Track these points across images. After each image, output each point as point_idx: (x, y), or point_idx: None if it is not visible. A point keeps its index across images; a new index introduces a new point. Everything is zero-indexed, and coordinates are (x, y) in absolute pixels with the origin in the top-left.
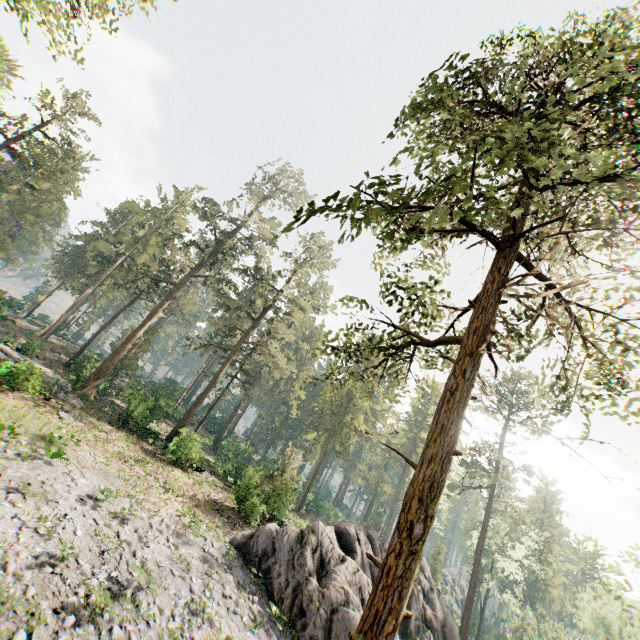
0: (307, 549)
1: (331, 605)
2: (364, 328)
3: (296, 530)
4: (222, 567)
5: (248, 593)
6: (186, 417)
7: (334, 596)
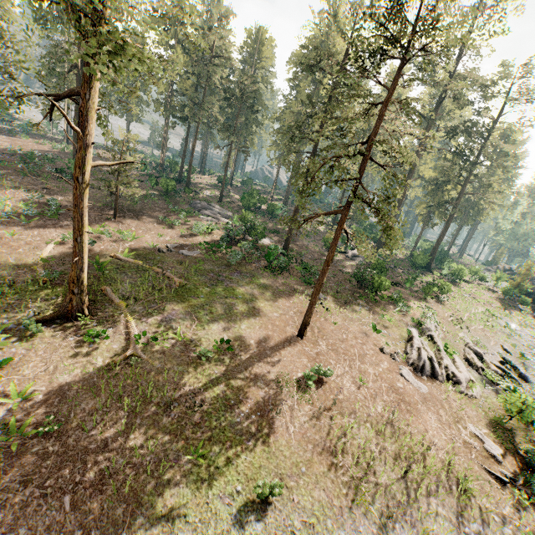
0: None
1: None
2: None
3: None
4: None
5: None
6: (435, 252)
7: None
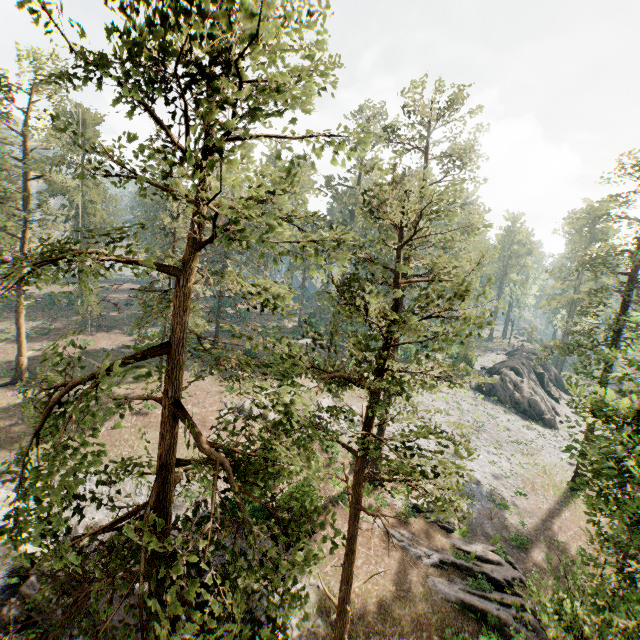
0: (507, 383)
1: (527, 399)
2: (562, 346)
3: (498, 377)
4: (480, 400)
5: (494, 404)
6: None
7: (526, 396)
